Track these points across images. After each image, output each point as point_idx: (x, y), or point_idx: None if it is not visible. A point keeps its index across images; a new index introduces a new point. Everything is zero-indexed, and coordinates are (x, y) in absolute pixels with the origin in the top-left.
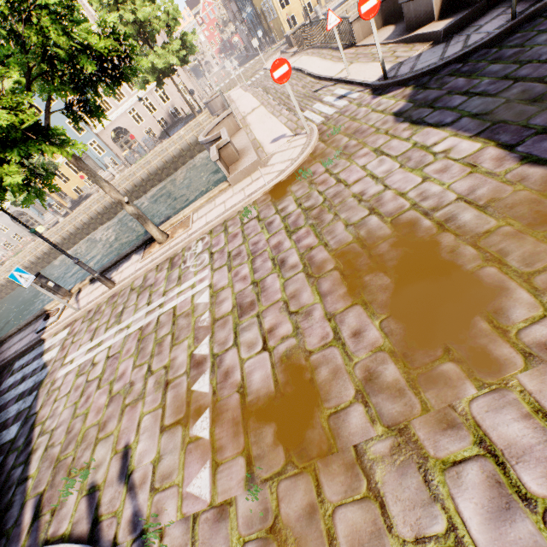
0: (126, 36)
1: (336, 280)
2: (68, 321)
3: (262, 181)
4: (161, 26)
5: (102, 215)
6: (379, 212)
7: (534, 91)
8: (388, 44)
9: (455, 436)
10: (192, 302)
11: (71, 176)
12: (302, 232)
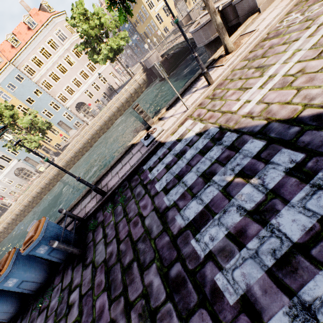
0: None
1: None
2: (181, 120)
3: None
4: (112, 27)
5: (82, 149)
6: None
7: None
8: None
9: None
10: None
11: (53, 137)
12: None
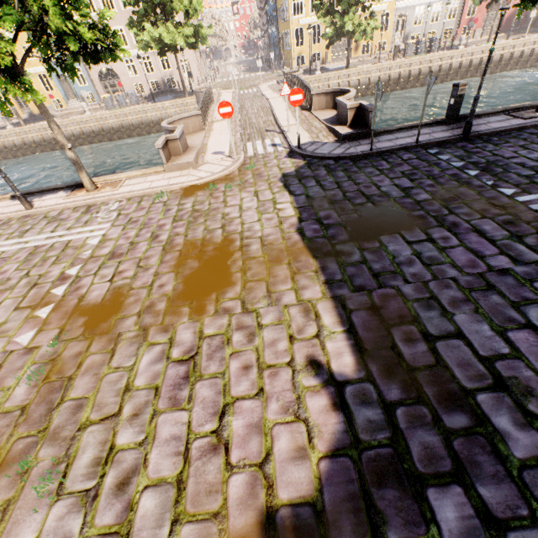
0: (114, 33)
1: (175, 257)
2: None
3: (185, 179)
4: (181, 8)
5: (56, 142)
6: (225, 228)
7: (337, 197)
8: (323, 124)
9: (164, 335)
10: (85, 241)
11: (40, 90)
12: (181, 223)
